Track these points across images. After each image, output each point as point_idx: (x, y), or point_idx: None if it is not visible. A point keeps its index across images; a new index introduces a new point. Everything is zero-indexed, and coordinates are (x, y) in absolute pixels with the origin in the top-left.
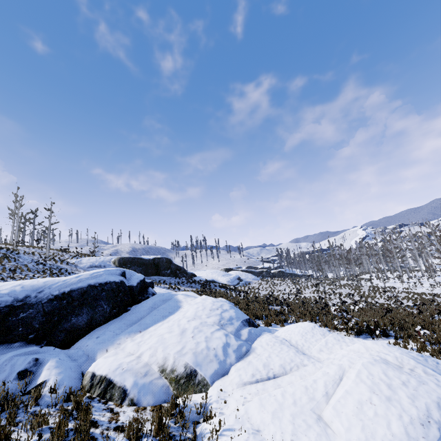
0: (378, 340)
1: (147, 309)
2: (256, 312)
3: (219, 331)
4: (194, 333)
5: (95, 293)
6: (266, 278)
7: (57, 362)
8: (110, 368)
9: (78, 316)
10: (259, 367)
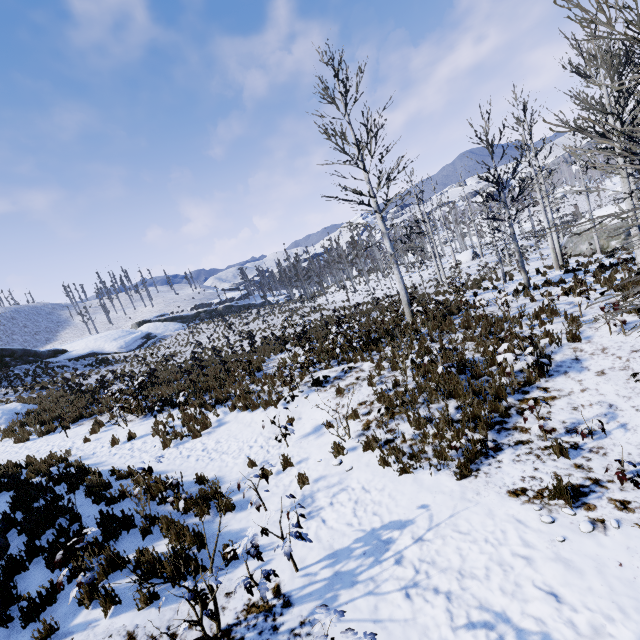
0: (162, 415)
1: None
2: (44, 416)
3: None
4: None
5: None
6: (206, 320)
7: None
8: None
9: None
10: None
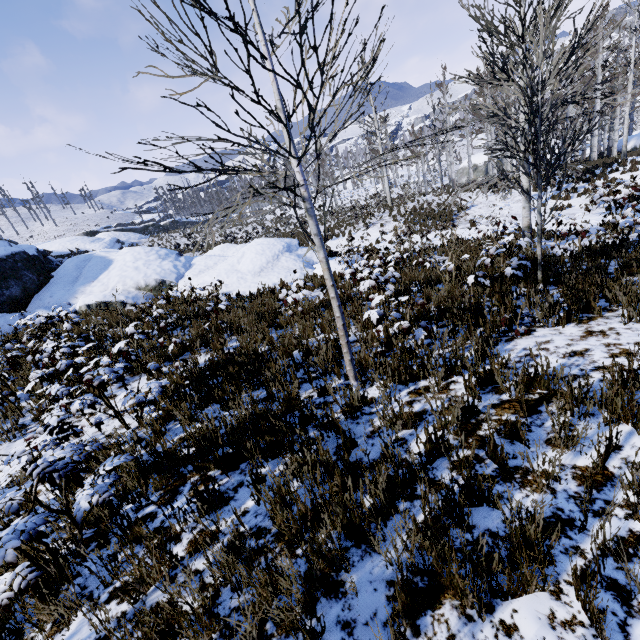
0: None
1: (75, 270)
2: None
3: (164, 261)
4: (147, 267)
5: (11, 266)
6: (156, 234)
7: (46, 310)
8: (100, 298)
9: (10, 289)
10: (202, 268)
